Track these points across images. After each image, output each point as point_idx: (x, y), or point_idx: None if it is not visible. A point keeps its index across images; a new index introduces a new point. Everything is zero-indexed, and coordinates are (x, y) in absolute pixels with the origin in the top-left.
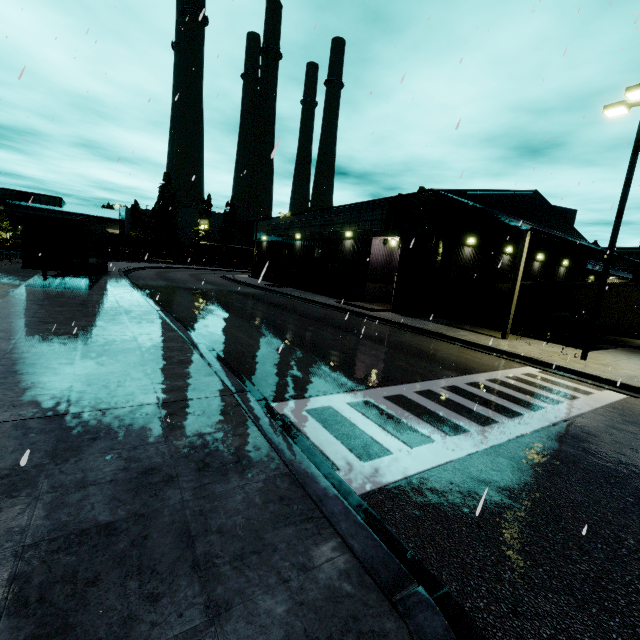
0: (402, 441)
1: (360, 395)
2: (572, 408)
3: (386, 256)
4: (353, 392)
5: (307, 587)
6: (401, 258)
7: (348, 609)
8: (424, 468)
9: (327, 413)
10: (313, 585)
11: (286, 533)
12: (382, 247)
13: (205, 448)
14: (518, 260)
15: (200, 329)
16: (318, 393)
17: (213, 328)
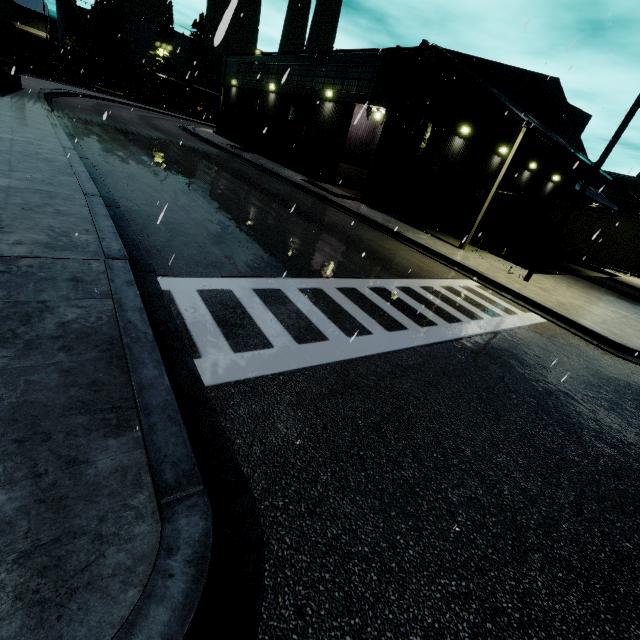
0: (292, 336)
1: (273, 283)
2: (488, 325)
3: (368, 132)
4: (266, 279)
5: (62, 483)
6: (382, 137)
7: (100, 509)
8: (300, 366)
9: (222, 297)
10: (72, 481)
11: (74, 422)
12: (365, 119)
13: (25, 316)
14: (502, 161)
15: (115, 181)
16: (224, 274)
17: (134, 182)
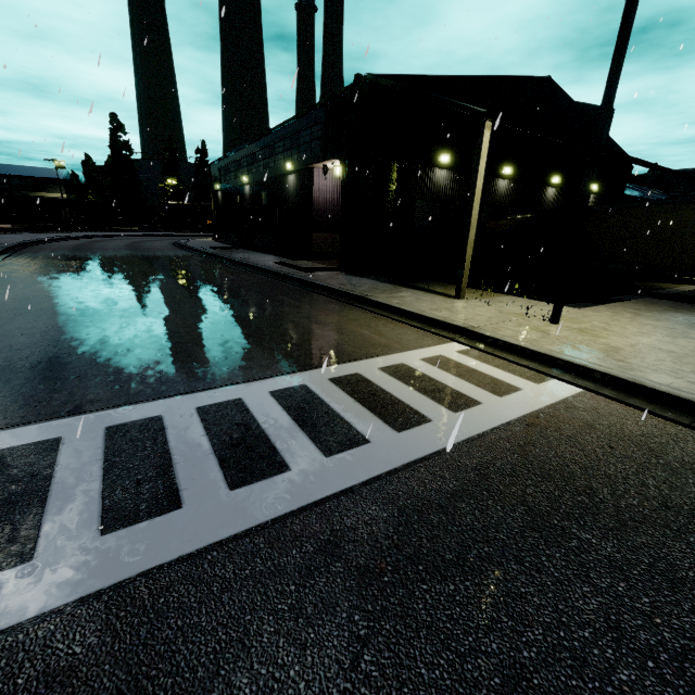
0: None
1: None
2: (432, 436)
3: (338, 193)
4: None
5: None
6: (343, 192)
7: None
8: None
9: None
10: None
11: None
12: (330, 180)
13: None
14: (474, 172)
15: None
16: None
17: None
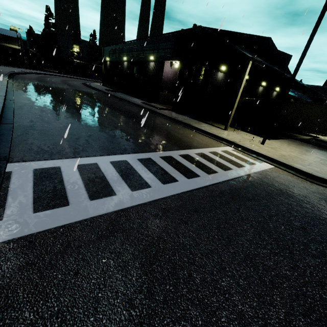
0: (88, 195)
1: (93, 159)
2: (235, 173)
3: (173, 75)
4: (90, 157)
5: None
6: (179, 76)
7: None
8: (83, 218)
9: (50, 172)
10: None
11: None
12: (171, 68)
13: None
14: (241, 80)
15: (22, 110)
16: (61, 157)
17: (34, 110)
